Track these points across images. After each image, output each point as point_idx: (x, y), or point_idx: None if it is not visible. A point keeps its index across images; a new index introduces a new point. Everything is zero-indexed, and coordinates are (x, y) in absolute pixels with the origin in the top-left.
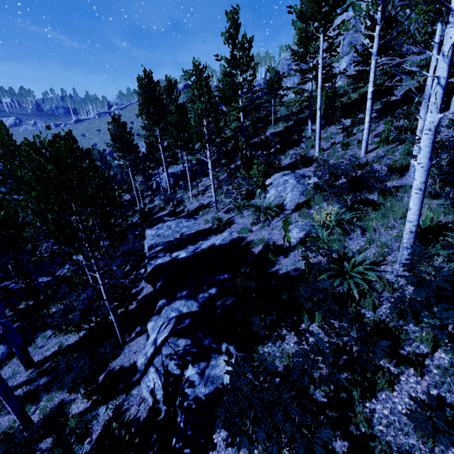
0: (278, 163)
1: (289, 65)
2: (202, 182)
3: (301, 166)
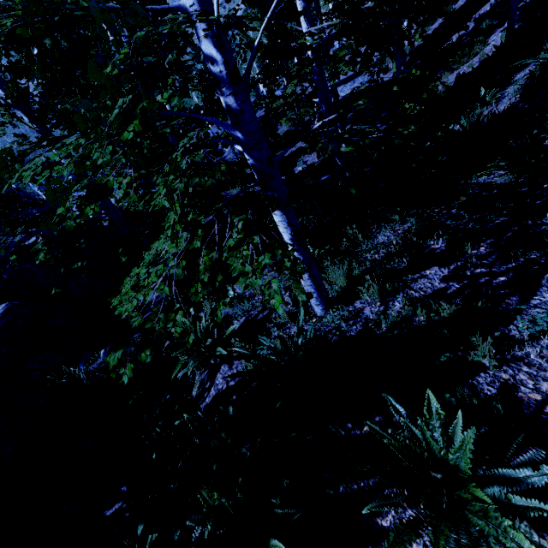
0: None
1: None
2: None
3: None
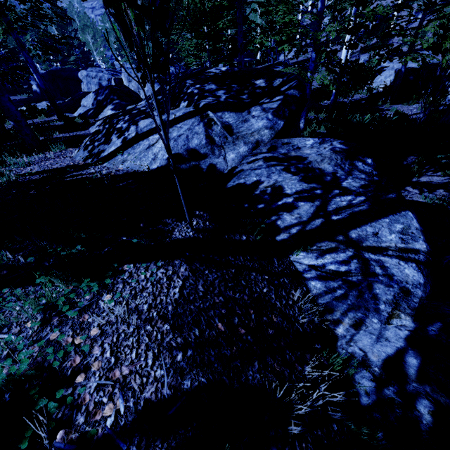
0: None
1: None
2: None
3: None
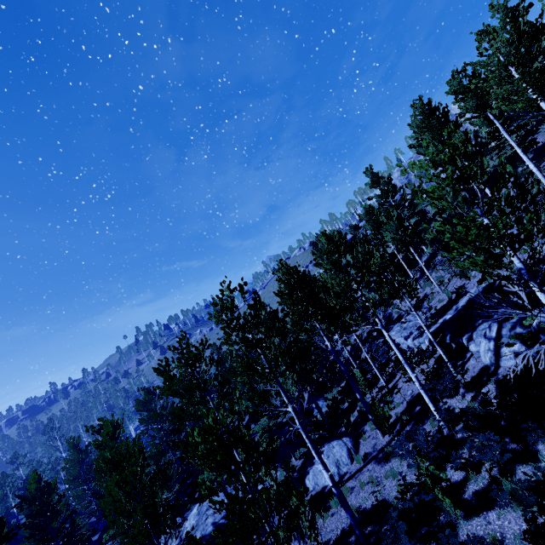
0: None
1: (406, 178)
2: None
3: None
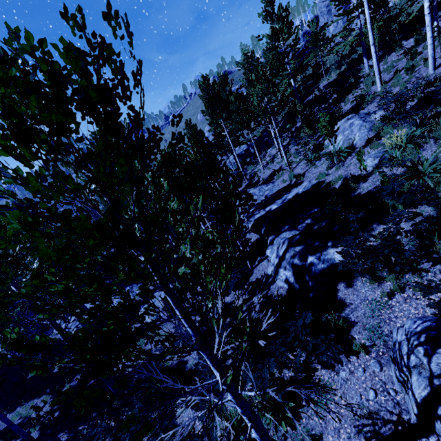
0: (339, 111)
1: (327, 6)
2: (267, 153)
3: (364, 106)
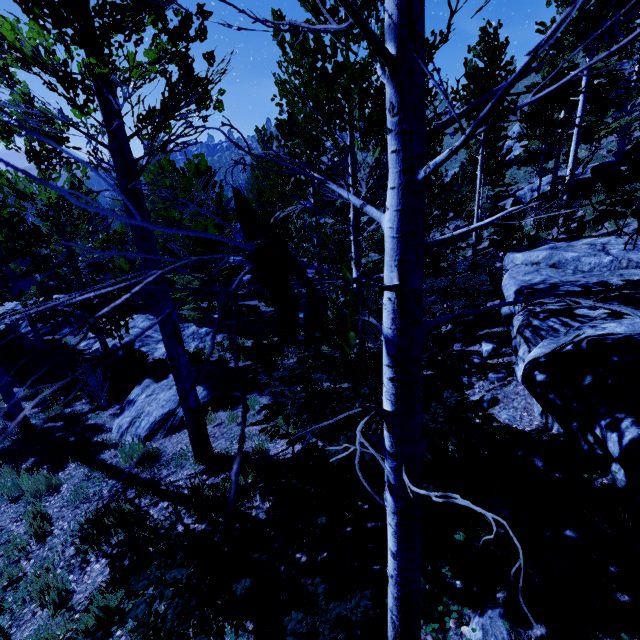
0: None
1: None
2: None
3: None
